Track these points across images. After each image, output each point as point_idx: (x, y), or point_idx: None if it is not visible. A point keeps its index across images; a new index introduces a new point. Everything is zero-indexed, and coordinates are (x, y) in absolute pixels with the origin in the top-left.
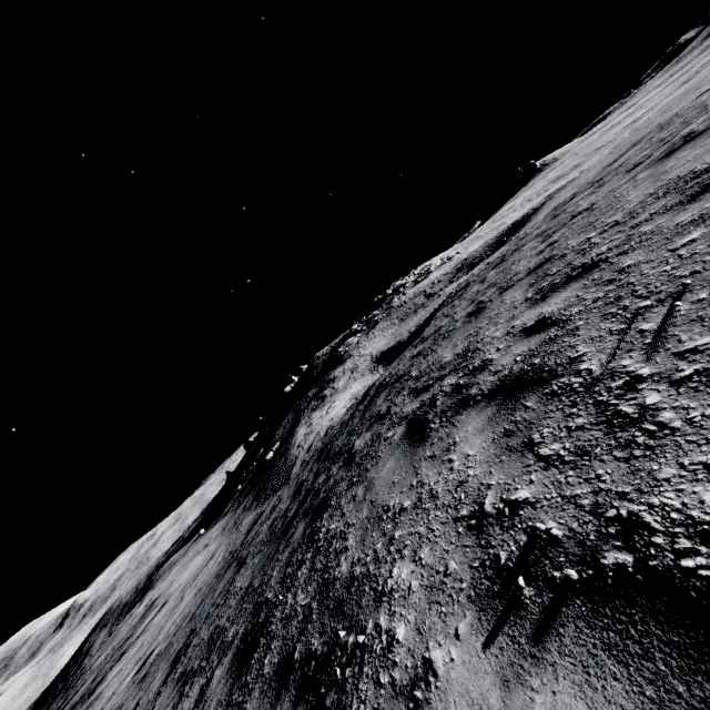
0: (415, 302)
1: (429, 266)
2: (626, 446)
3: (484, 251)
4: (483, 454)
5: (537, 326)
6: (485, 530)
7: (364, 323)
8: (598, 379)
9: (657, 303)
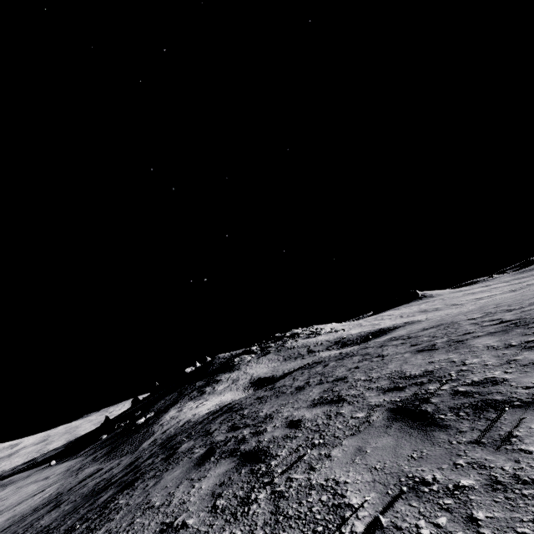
0: (299, 350)
1: (321, 329)
2: (233, 514)
3: (356, 338)
4: (205, 490)
5: (294, 423)
6: (163, 533)
7: (261, 348)
8: (266, 474)
9: (317, 444)
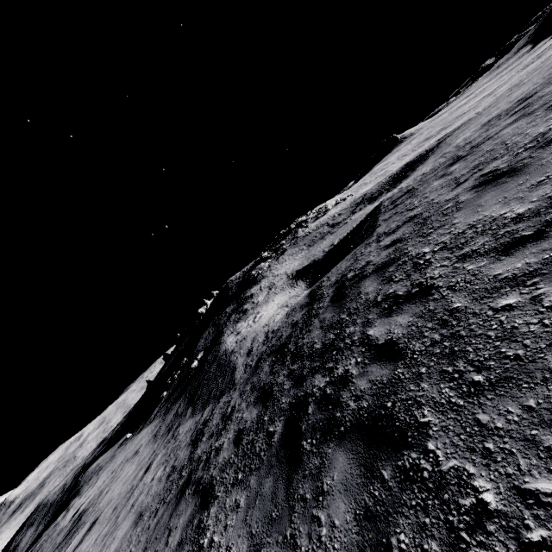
0: (320, 231)
1: (326, 206)
2: None
3: (381, 187)
4: None
5: None
6: None
7: (272, 251)
8: None
9: None
